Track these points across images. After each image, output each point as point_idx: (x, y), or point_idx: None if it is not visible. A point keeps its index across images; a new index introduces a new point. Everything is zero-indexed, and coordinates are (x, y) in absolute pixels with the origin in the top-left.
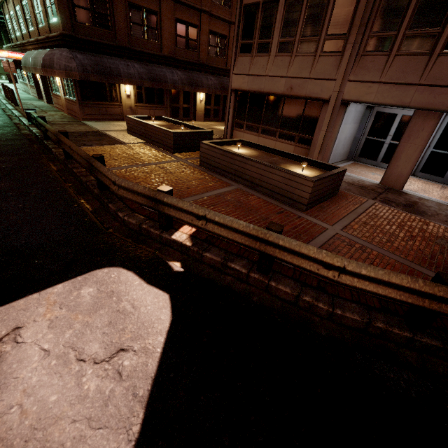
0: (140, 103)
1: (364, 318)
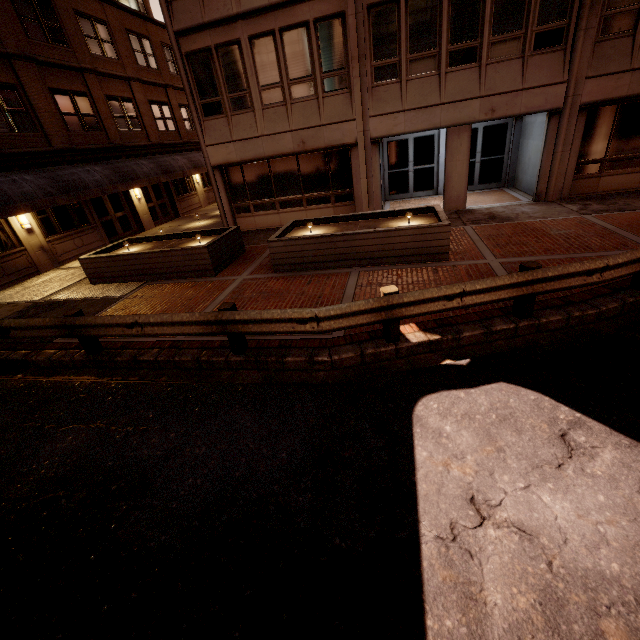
0: (53, 236)
1: (619, 302)
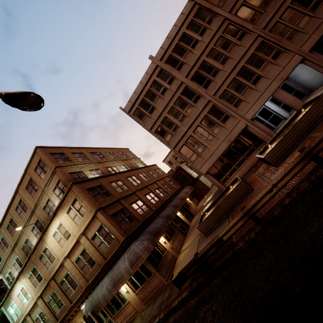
0: (170, 242)
1: None
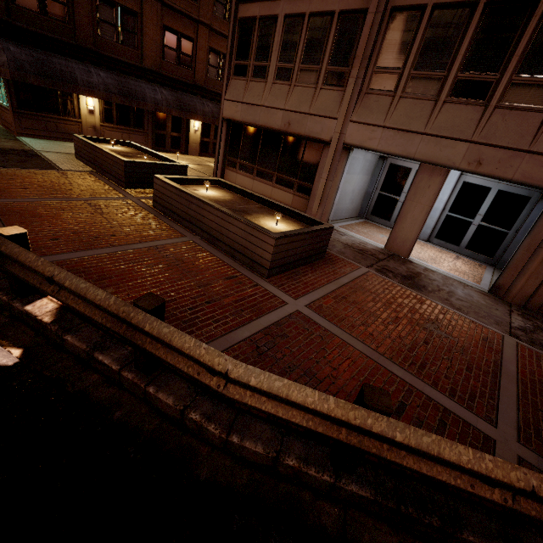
0: (109, 123)
1: (270, 450)
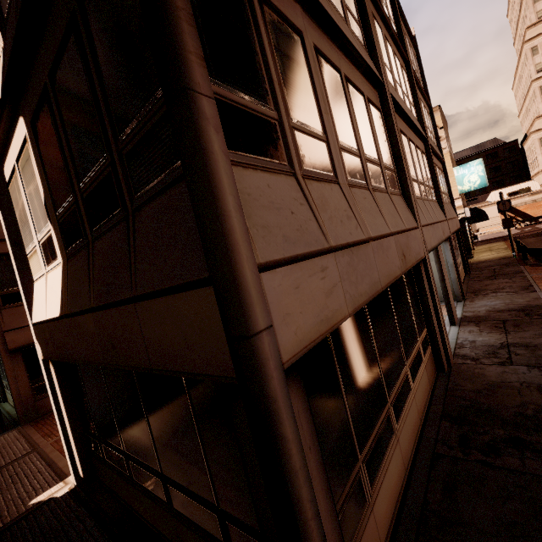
0: None
1: None
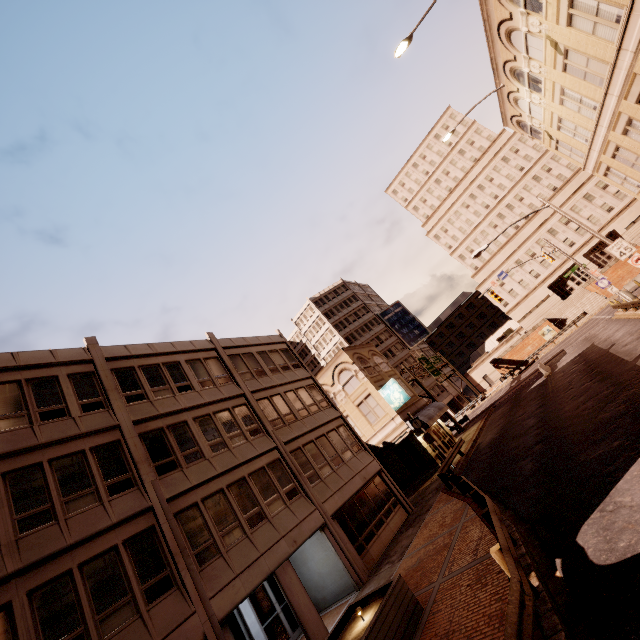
0: None
1: (506, 520)
